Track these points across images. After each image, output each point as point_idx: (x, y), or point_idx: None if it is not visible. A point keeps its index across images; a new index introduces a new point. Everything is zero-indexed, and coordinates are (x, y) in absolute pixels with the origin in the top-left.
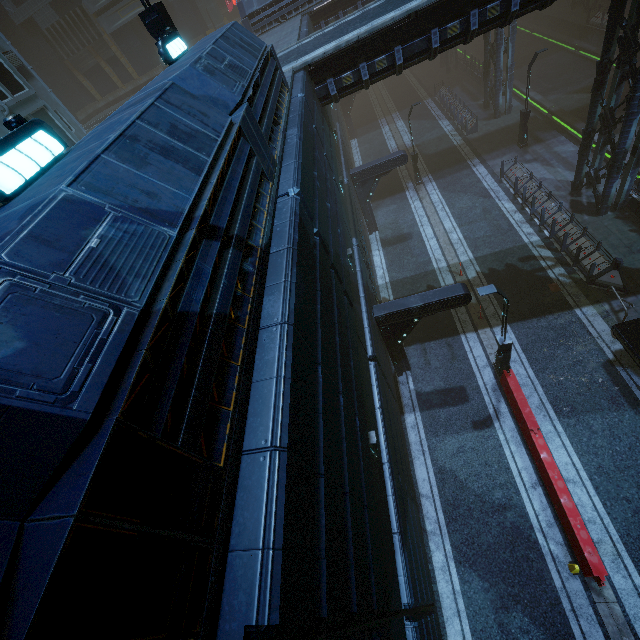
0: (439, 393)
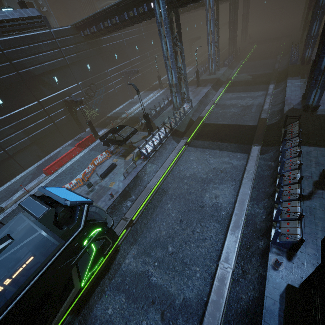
0: (82, 138)
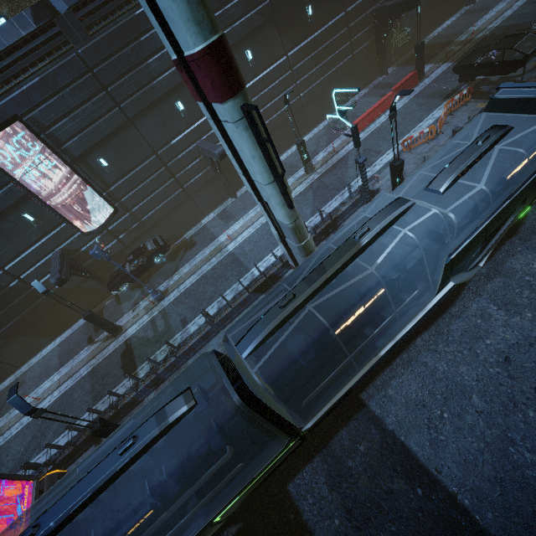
0: (385, 84)
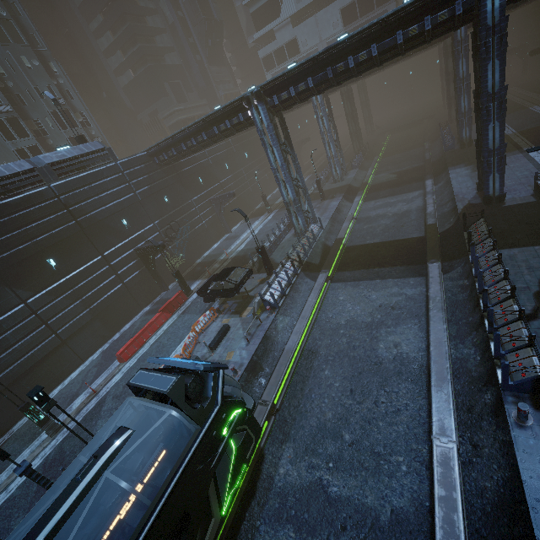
0: (165, 300)
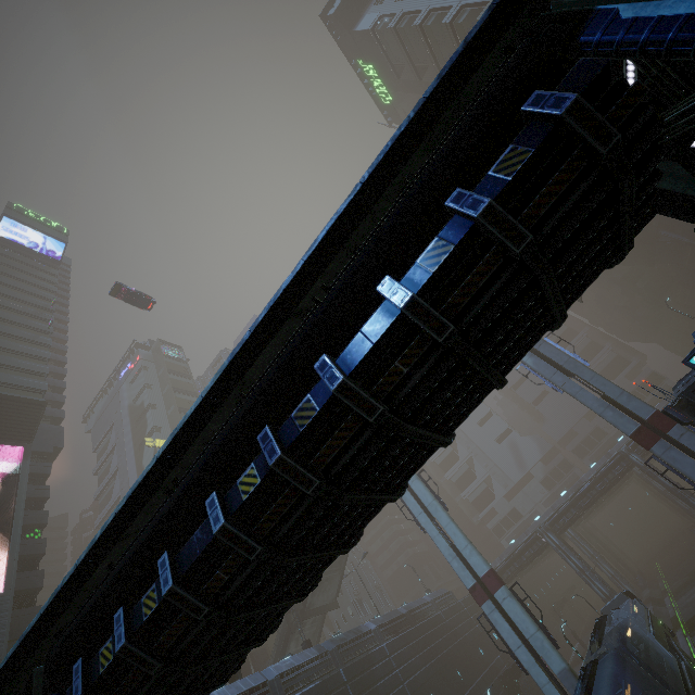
0: None
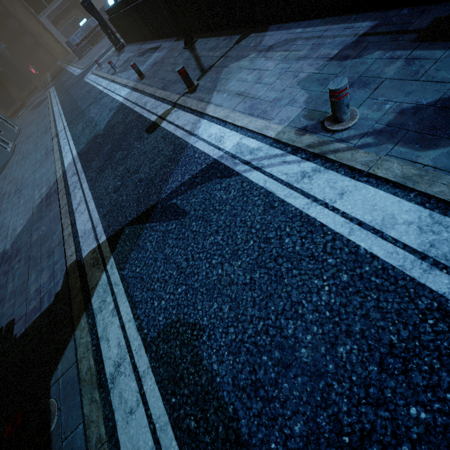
0: None
